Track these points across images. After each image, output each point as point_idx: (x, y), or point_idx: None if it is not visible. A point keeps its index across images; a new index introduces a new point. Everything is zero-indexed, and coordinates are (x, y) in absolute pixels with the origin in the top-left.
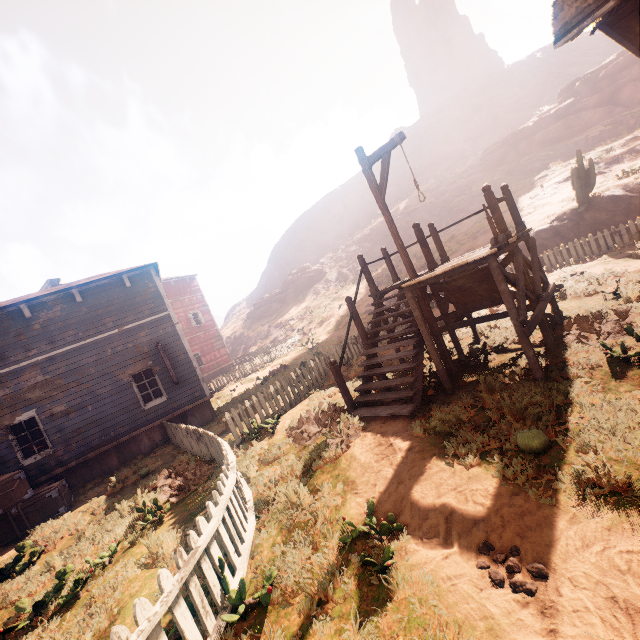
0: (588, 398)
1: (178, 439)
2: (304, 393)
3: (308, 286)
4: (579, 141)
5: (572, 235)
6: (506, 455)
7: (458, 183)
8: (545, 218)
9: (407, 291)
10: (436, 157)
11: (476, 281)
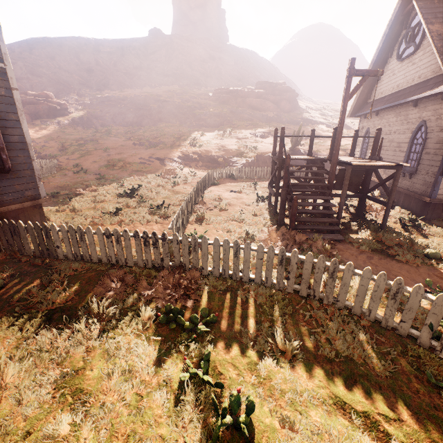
0: (418, 239)
1: (48, 244)
2: (189, 216)
3: (49, 115)
4: (264, 115)
5: None
6: (423, 260)
7: (198, 100)
8: (270, 149)
9: (351, 168)
10: (181, 71)
11: (355, 175)
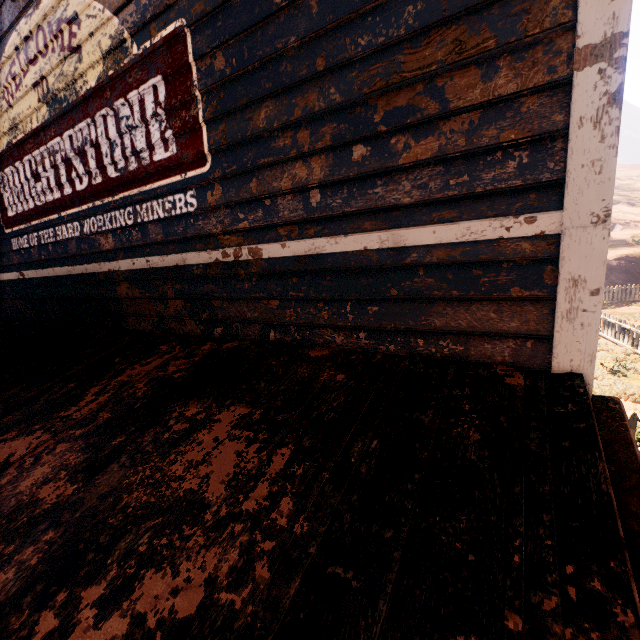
0: None
1: None
2: None
3: None
4: None
5: (639, 276)
6: None
7: None
8: None
9: None
10: None
11: None
